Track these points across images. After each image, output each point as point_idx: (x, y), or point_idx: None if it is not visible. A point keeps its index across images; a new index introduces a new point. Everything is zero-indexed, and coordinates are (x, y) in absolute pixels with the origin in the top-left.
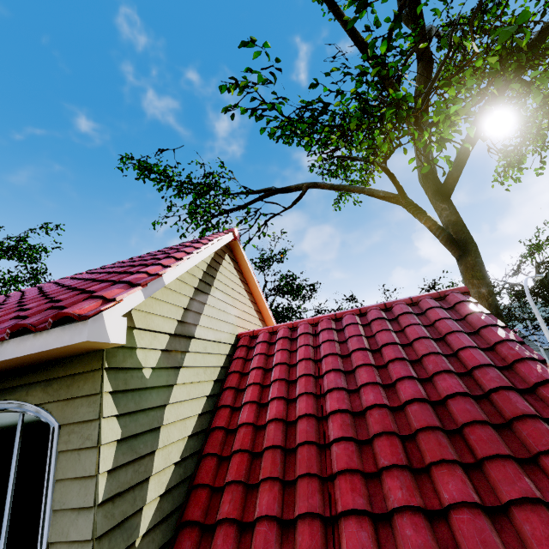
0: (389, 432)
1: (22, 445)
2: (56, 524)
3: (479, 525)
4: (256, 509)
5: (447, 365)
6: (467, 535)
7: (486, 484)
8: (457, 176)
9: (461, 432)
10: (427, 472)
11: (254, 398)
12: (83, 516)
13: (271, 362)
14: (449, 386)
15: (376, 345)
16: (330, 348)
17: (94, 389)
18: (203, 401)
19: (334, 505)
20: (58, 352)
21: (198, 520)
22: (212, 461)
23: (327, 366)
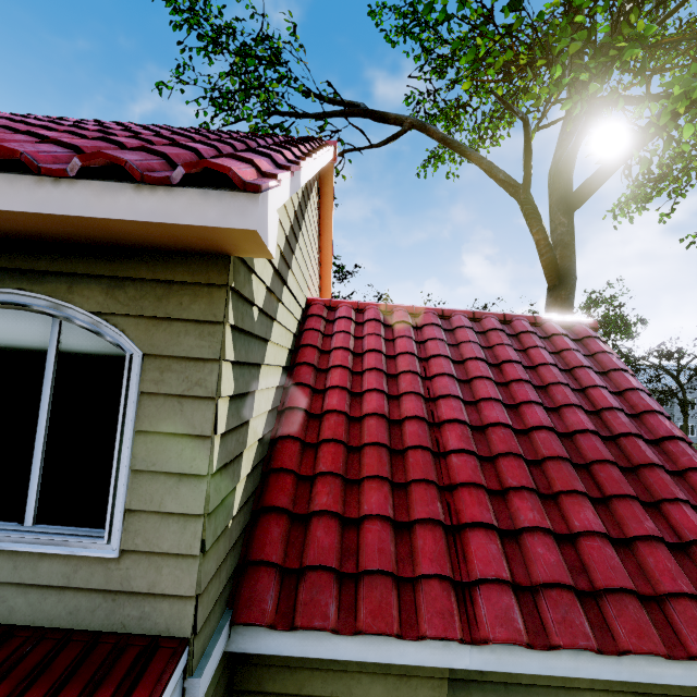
0: (516, 454)
1: (60, 369)
2: (138, 488)
3: (608, 553)
4: (360, 506)
5: (577, 400)
6: (598, 560)
7: (612, 518)
8: (596, 187)
9: (587, 468)
10: (554, 499)
11: (344, 384)
12: (188, 485)
13: (360, 346)
14: (580, 421)
15: (494, 359)
16: (441, 349)
17: (212, 315)
18: (280, 372)
19: (455, 515)
20: (170, 234)
21: (286, 507)
22: (294, 445)
23: (438, 368)
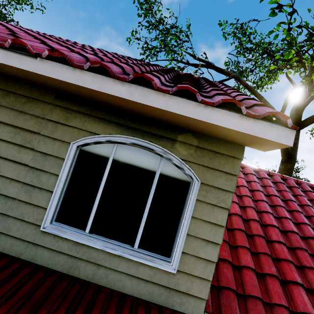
0: (305, 249)
1: (159, 180)
2: (188, 243)
3: None
4: (239, 260)
5: None
6: None
7: None
8: None
9: None
10: None
11: None
12: (211, 247)
13: None
14: None
15: (282, 197)
16: (259, 187)
17: (234, 171)
18: None
19: (282, 274)
20: (238, 136)
21: None
22: None
23: (260, 197)
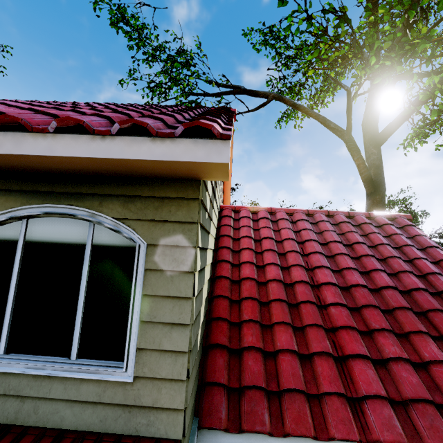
0: (374, 306)
1: (93, 255)
2: (145, 333)
3: None
4: (274, 343)
5: (408, 268)
6: None
7: None
8: (394, 130)
9: (425, 315)
10: (405, 337)
11: (252, 260)
12: (177, 331)
13: (258, 235)
14: (413, 282)
15: (347, 241)
16: (311, 235)
17: (190, 218)
18: (212, 253)
19: (339, 349)
20: (169, 167)
21: (226, 344)
22: (225, 301)
23: (311, 248)
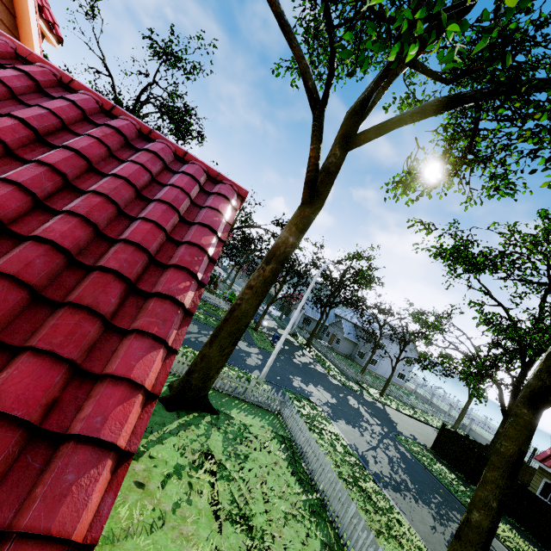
0: None
1: None
2: None
3: None
4: None
5: (100, 217)
6: None
7: None
8: (370, 138)
9: None
10: None
11: None
12: None
13: None
14: (57, 230)
15: (61, 141)
16: None
17: None
18: None
19: None
20: None
21: None
22: None
23: None
